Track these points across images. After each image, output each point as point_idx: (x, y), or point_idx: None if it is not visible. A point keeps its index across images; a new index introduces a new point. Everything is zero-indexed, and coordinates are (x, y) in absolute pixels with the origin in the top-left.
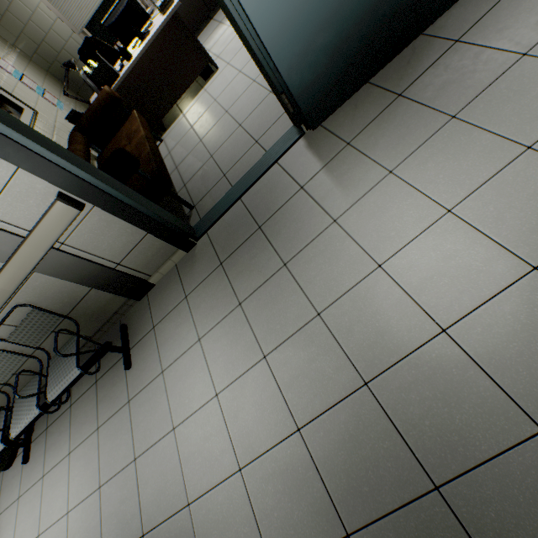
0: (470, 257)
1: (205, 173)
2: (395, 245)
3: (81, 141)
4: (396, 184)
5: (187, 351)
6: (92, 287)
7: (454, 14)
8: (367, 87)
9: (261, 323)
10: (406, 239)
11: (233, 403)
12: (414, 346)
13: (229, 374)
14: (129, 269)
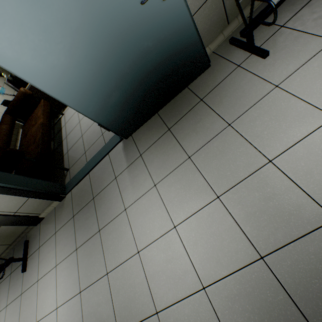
0: (177, 265)
1: (77, 147)
2: (147, 240)
3: (7, 121)
4: (156, 195)
5: (50, 272)
6: (1, 225)
7: (204, 78)
8: (156, 116)
9: (83, 267)
10: (153, 238)
11: (62, 317)
12: (143, 317)
13: (64, 296)
14: (24, 213)
